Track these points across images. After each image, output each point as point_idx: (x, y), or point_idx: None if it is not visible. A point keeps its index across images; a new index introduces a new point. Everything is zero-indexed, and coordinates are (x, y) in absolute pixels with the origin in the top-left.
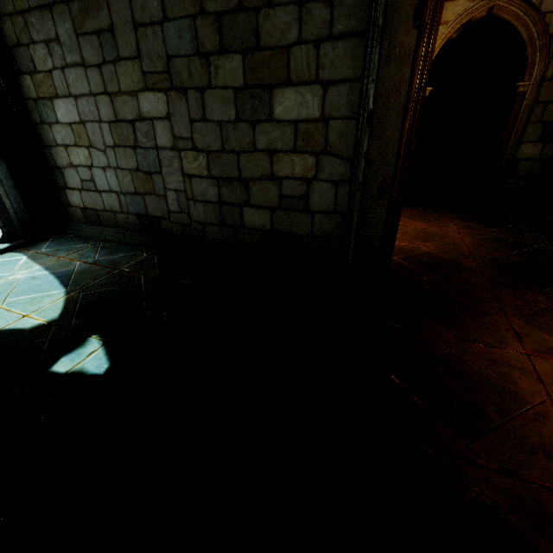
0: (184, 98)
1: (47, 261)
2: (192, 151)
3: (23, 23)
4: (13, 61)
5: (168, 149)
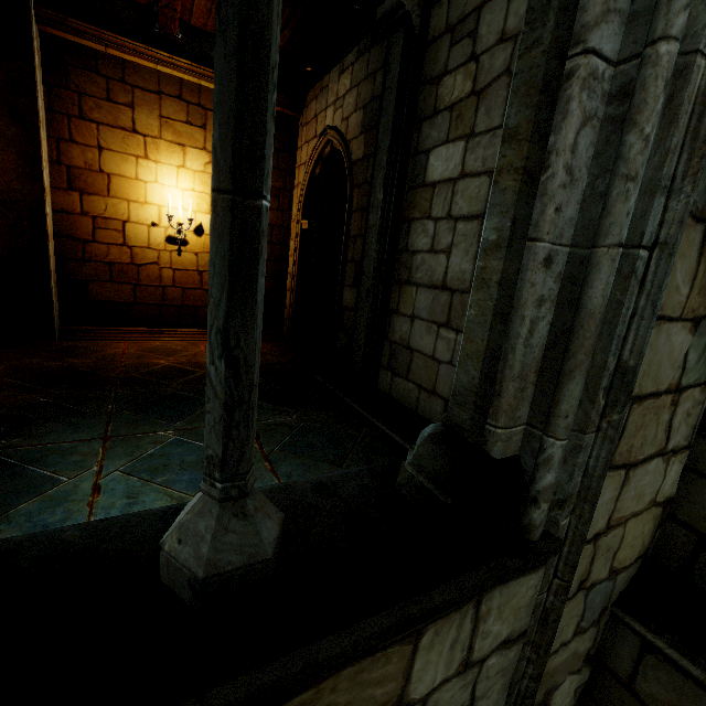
0: None
1: None
2: None
3: None
4: None
5: None
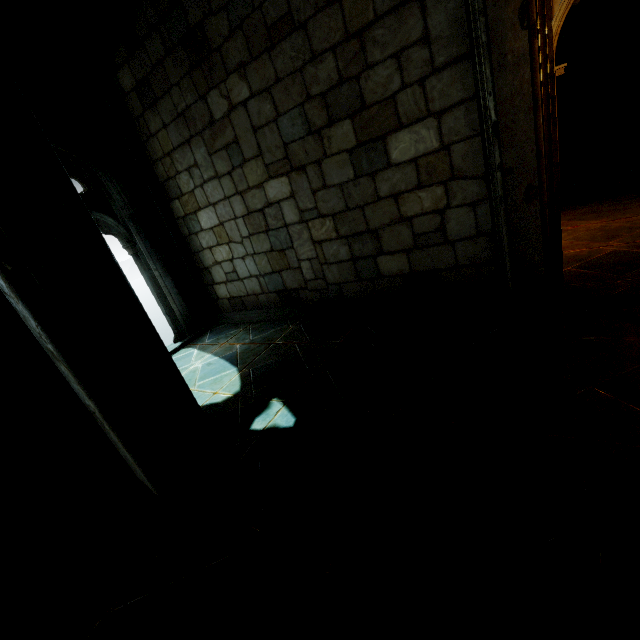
0: (304, 174)
1: (214, 349)
2: (318, 219)
3: (170, 161)
4: (165, 193)
5: (296, 223)
